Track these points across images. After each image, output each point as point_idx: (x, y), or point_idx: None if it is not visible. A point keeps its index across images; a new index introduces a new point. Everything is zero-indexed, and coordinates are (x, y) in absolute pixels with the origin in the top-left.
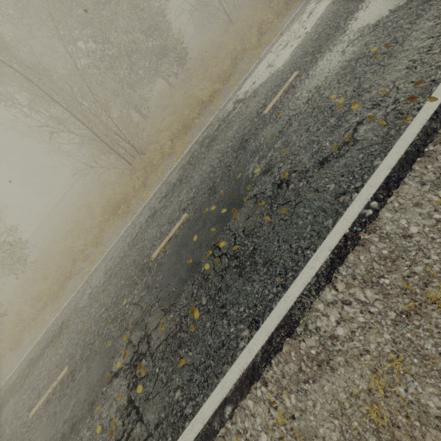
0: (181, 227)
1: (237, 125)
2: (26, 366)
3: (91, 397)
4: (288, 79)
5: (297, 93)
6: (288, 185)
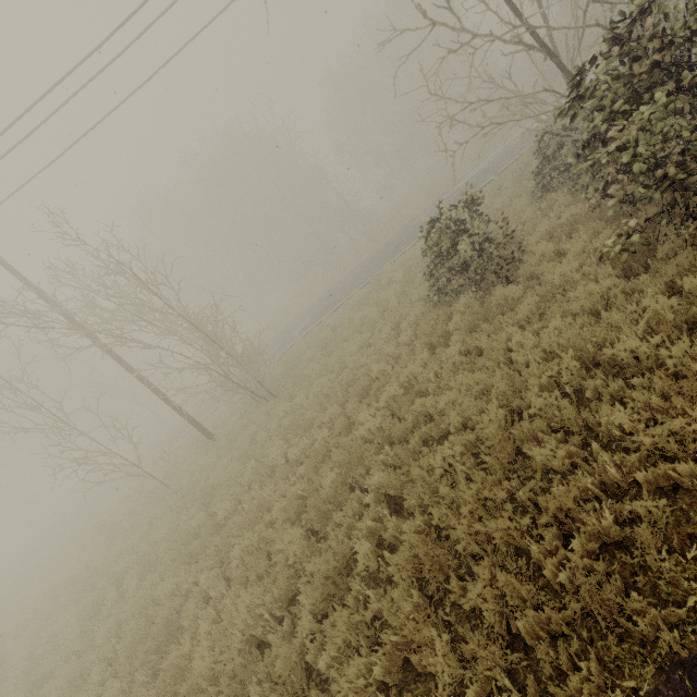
0: None
1: None
2: None
3: None
4: None
5: None
6: None
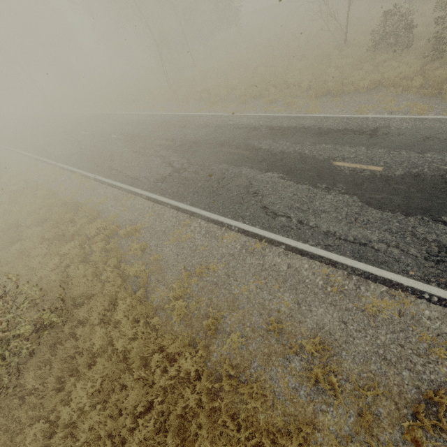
0: None
1: None
2: None
3: None
4: None
5: None
6: None
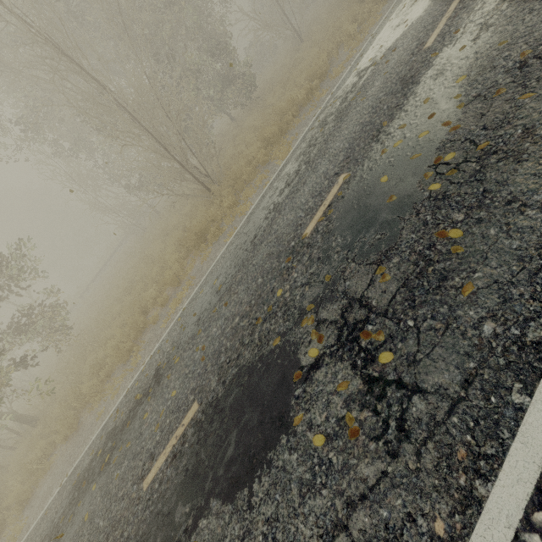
0: (345, 187)
1: (380, 79)
2: (105, 441)
3: (273, 412)
4: (447, 10)
5: (476, 6)
6: (541, 57)
